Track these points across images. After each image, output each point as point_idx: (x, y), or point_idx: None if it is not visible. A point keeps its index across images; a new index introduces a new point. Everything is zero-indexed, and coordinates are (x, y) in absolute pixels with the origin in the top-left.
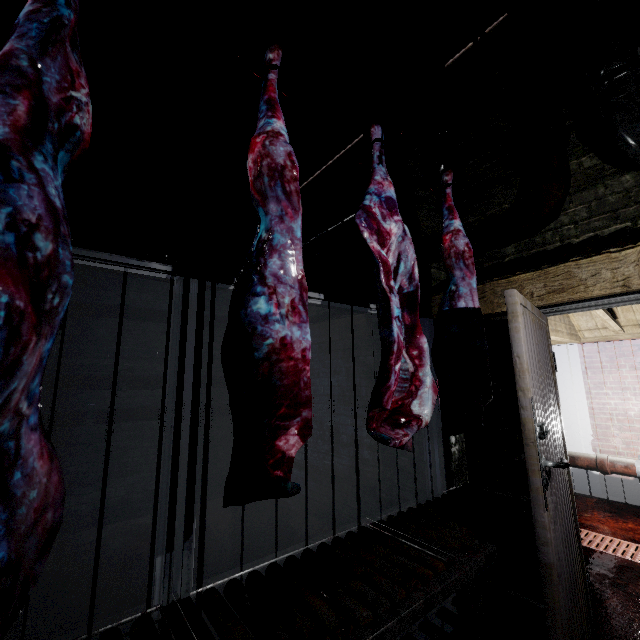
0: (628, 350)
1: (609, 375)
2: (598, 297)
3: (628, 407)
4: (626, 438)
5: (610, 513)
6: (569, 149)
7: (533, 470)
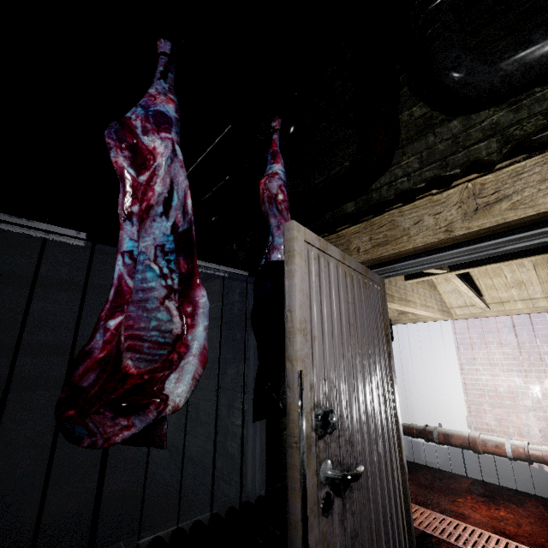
0: (495, 327)
1: (479, 351)
2: (429, 252)
3: (498, 383)
4: (497, 415)
5: (483, 497)
6: (402, 102)
7: (293, 489)
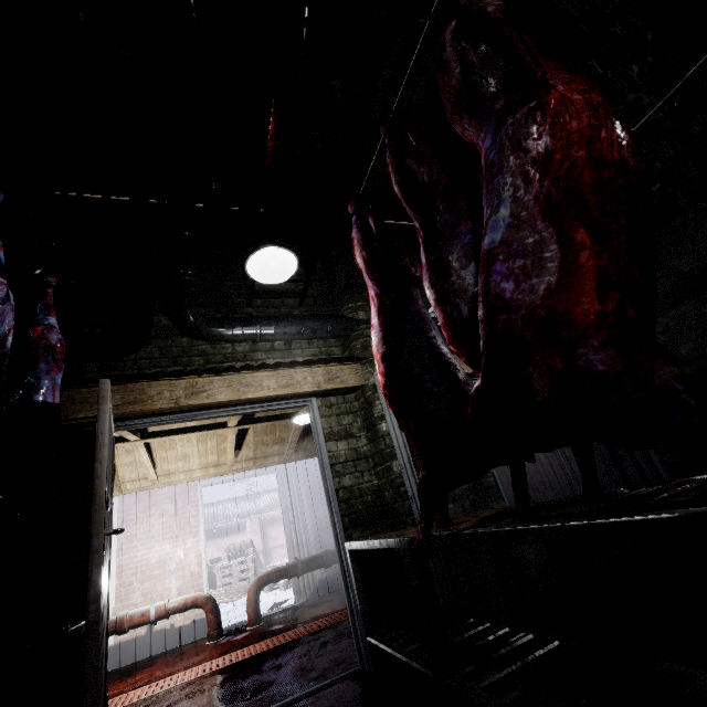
0: (160, 499)
1: (141, 526)
2: (158, 414)
3: (152, 555)
4: (146, 589)
5: (121, 679)
6: (155, 308)
7: (98, 532)
